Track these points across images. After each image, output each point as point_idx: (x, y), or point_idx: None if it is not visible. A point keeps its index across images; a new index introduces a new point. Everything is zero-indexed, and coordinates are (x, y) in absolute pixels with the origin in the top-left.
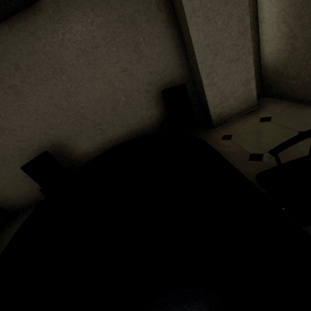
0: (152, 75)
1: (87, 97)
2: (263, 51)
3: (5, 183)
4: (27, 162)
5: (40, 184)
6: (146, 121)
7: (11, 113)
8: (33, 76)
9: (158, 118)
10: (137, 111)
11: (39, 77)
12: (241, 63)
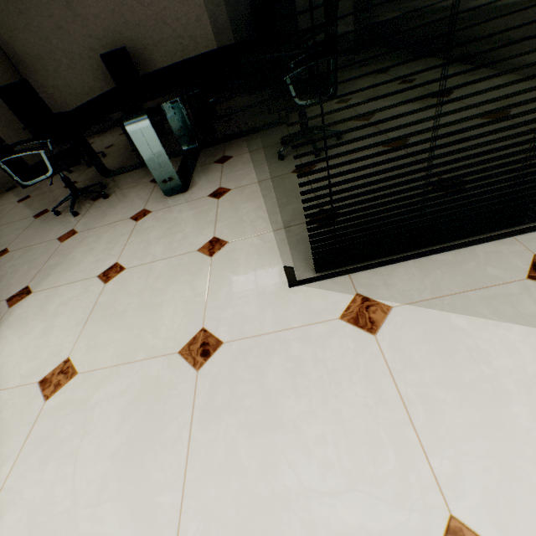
0: None
1: None
2: None
3: (68, 94)
4: (96, 69)
5: (116, 81)
6: None
7: None
8: None
9: None
10: (225, 30)
11: None
12: None
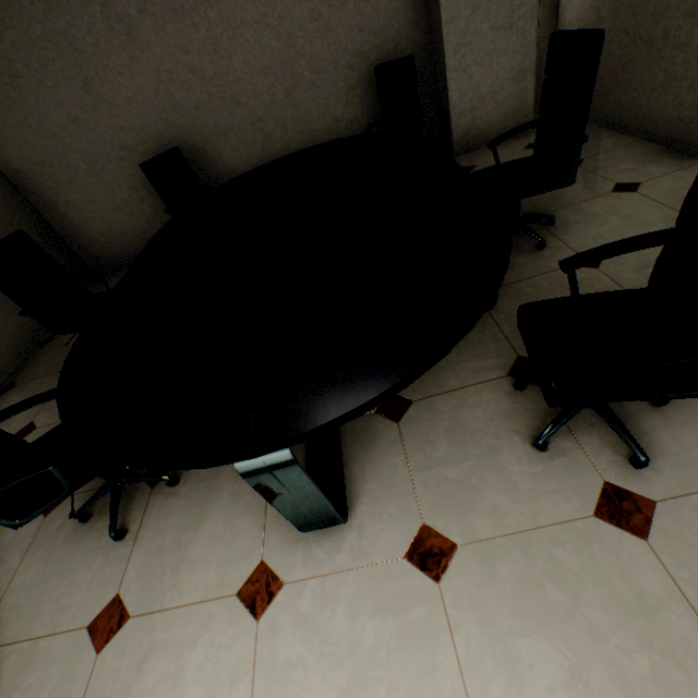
0: (363, 35)
1: (246, 61)
2: (562, 20)
3: (91, 211)
4: (131, 174)
5: (166, 200)
6: (342, 128)
7: (116, 72)
8: (161, 3)
9: (363, 126)
10: (329, 106)
11: (170, 8)
12: (516, 35)
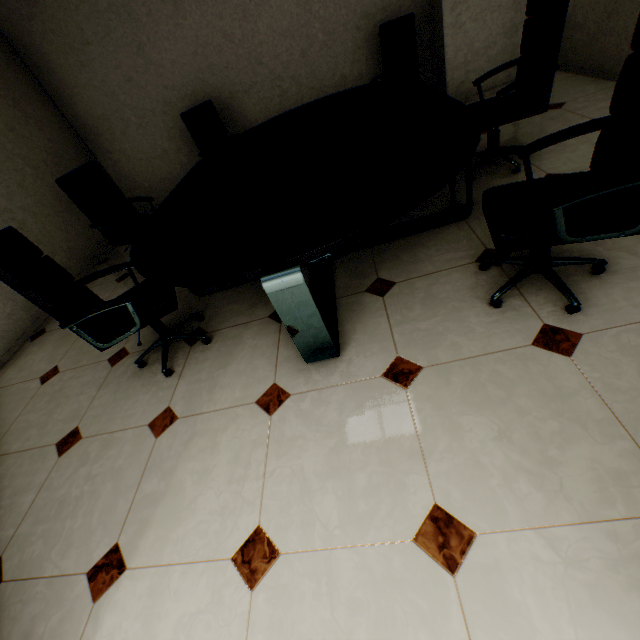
0: None
1: (269, 26)
2: None
3: (138, 159)
4: (171, 127)
5: (200, 145)
6: (348, 85)
7: (163, 38)
8: None
9: (367, 82)
10: (338, 64)
11: None
12: None
